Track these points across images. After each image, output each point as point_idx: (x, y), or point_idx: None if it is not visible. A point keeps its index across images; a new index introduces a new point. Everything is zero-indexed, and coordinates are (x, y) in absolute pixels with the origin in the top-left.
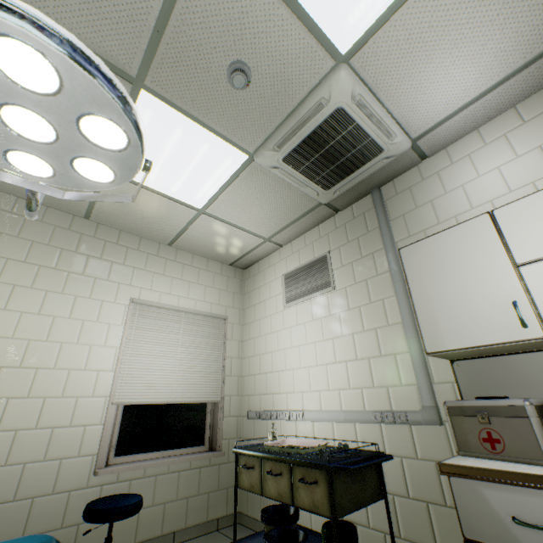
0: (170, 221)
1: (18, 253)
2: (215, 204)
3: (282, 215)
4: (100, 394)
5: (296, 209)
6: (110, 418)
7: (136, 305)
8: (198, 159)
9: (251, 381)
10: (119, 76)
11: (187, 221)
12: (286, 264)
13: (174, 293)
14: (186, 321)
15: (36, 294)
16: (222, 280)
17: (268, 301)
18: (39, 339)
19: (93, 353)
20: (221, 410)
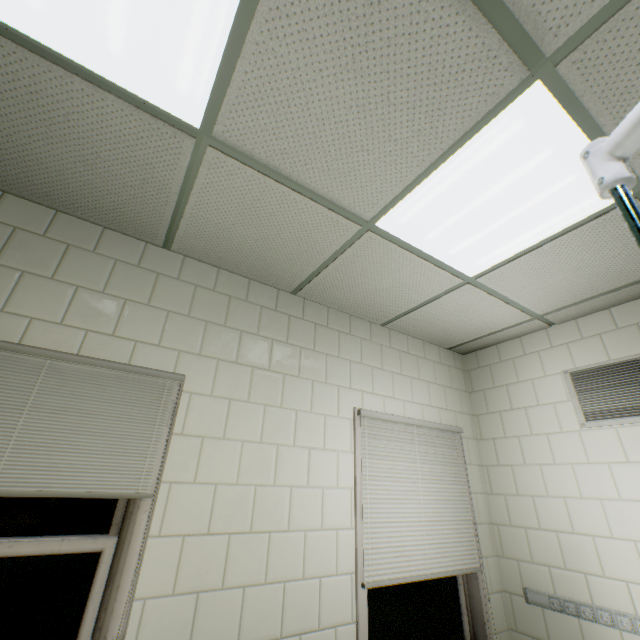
0: (408, 295)
1: (227, 350)
2: (500, 269)
3: (598, 282)
4: (344, 570)
5: (632, 273)
6: (363, 611)
7: (362, 419)
8: (534, 202)
9: (518, 536)
10: (516, 57)
11: (436, 293)
12: (568, 354)
13: (397, 396)
14: (419, 439)
15: (254, 412)
16: (443, 372)
17: (534, 410)
18: (265, 483)
19: (327, 500)
20: (481, 583)
